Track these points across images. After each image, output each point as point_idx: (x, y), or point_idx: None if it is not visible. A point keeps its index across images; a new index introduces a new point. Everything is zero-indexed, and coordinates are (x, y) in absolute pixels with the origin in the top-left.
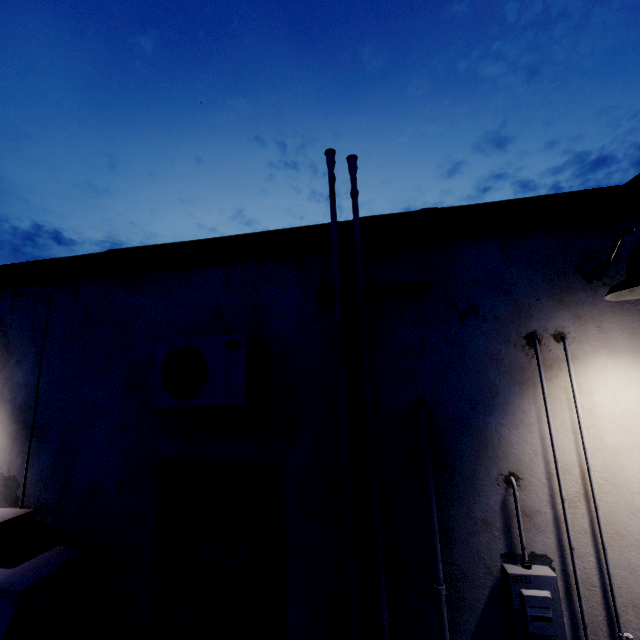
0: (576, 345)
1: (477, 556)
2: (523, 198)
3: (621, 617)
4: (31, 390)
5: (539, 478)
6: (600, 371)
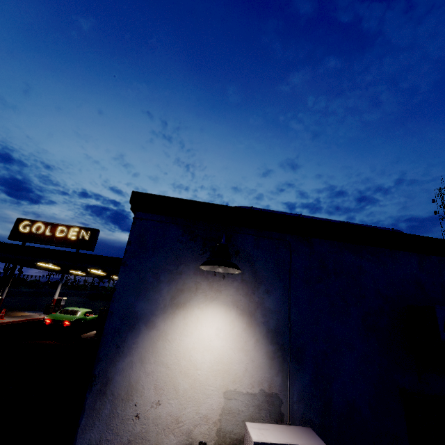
0: None
1: None
2: None
3: None
4: (282, 317)
5: None
6: None
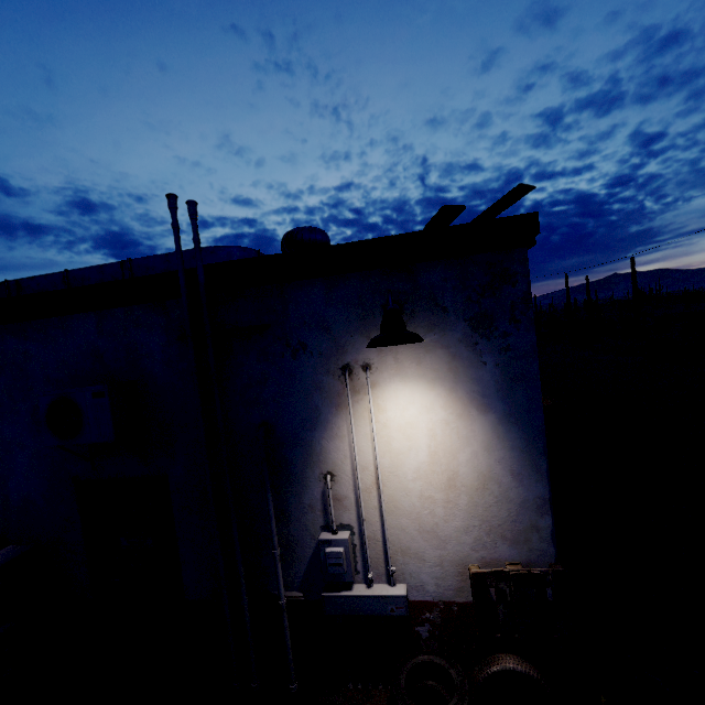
0: (378, 374)
1: (306, 529)
2: (338, 245)
3: (394, 558)
4: None
5: (347, 474)
6: (393, 394)
